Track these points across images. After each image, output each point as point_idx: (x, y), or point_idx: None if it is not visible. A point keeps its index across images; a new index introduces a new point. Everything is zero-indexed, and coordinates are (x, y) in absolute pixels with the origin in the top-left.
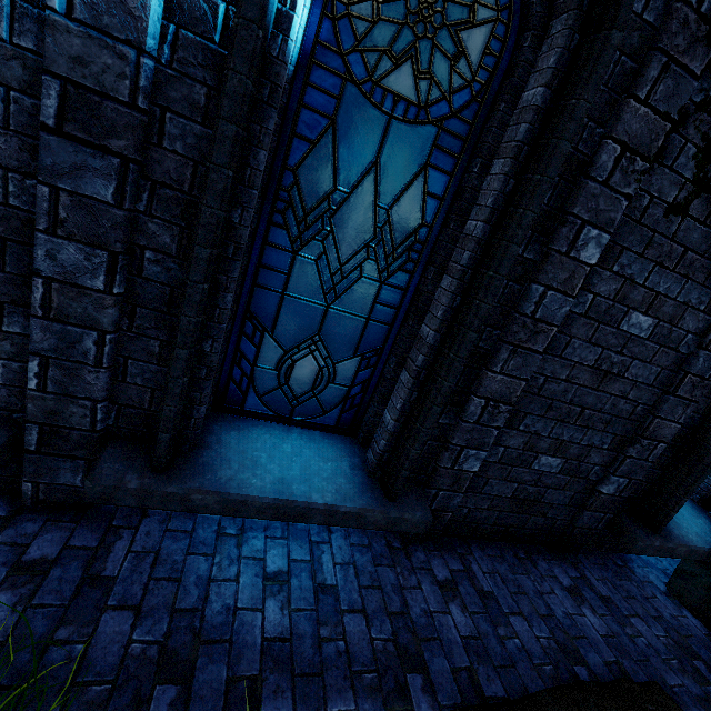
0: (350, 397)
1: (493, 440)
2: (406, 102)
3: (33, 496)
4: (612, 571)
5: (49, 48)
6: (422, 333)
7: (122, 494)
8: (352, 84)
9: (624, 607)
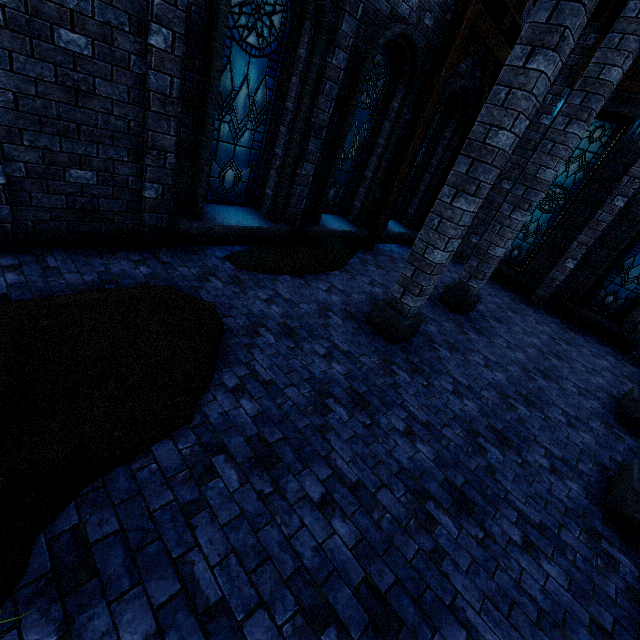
0: None
1: None
2: None
3: None
4: (186, 253)
5: None
6: None
7: None
8: None
9: (178, 264)
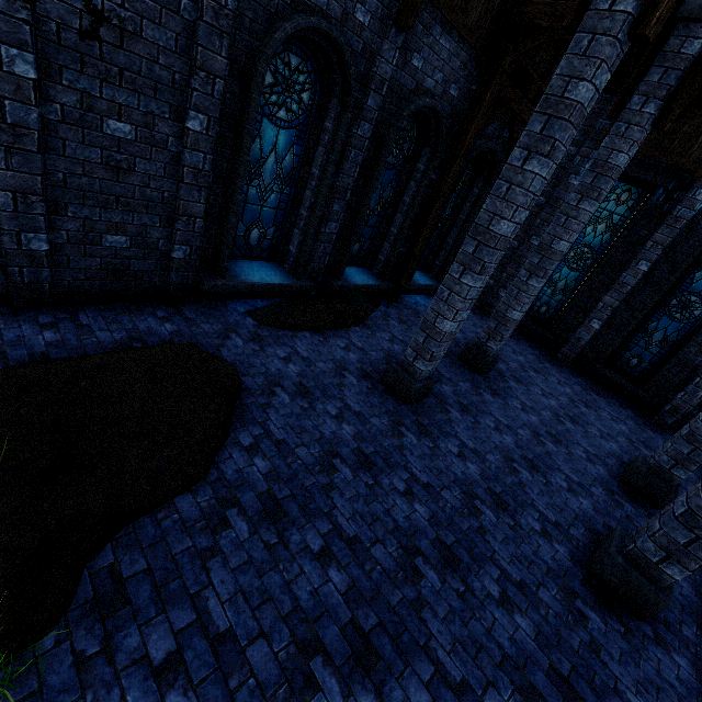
0: None
1: (45, 225)
2: None
3: None
4: (209, 308)
5: None
6: None
7: None
8: None
9: (201, 320)
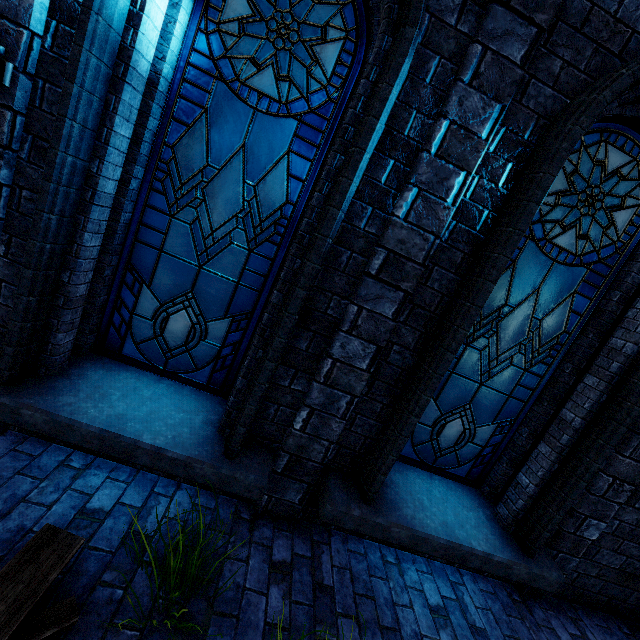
0: (482, 455)
1: (614, 514)
2: (566, 253)
3: (265, 505)
4: None
5: (388, 235)
6: (564, 417)
7: (347, 519)
8: (532, 241)
9: None
